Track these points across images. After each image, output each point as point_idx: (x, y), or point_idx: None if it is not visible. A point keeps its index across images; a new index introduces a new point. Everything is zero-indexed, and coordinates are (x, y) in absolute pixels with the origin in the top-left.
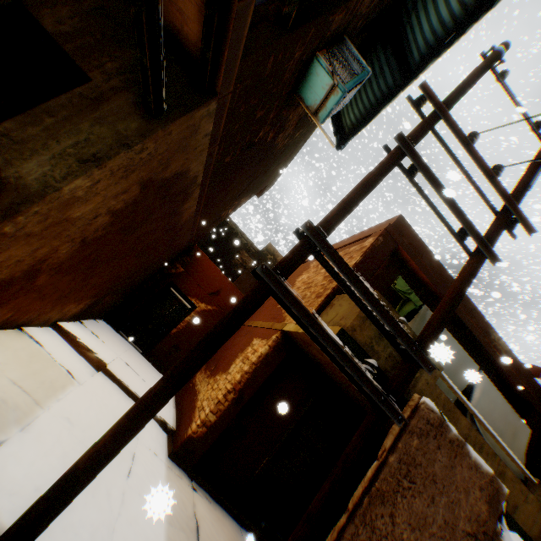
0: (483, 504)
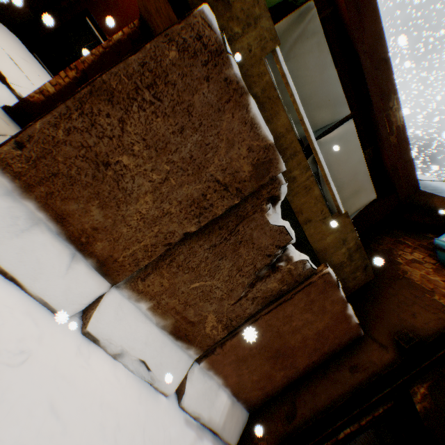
0: (247, 166)
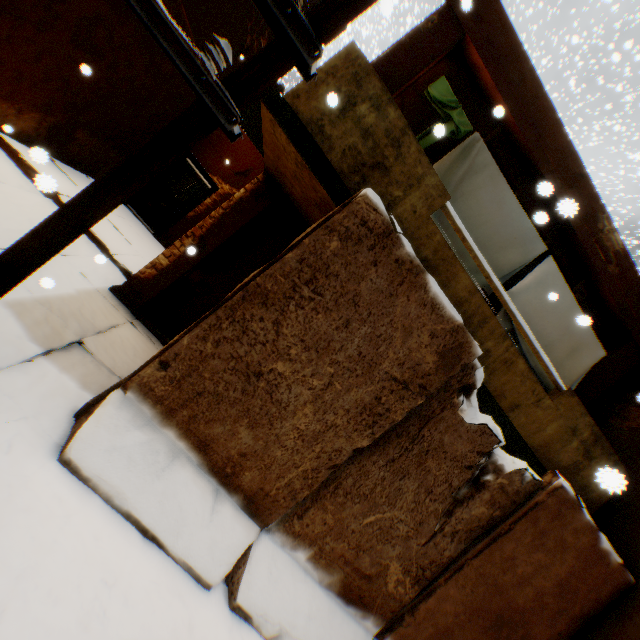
0: (431, 355)
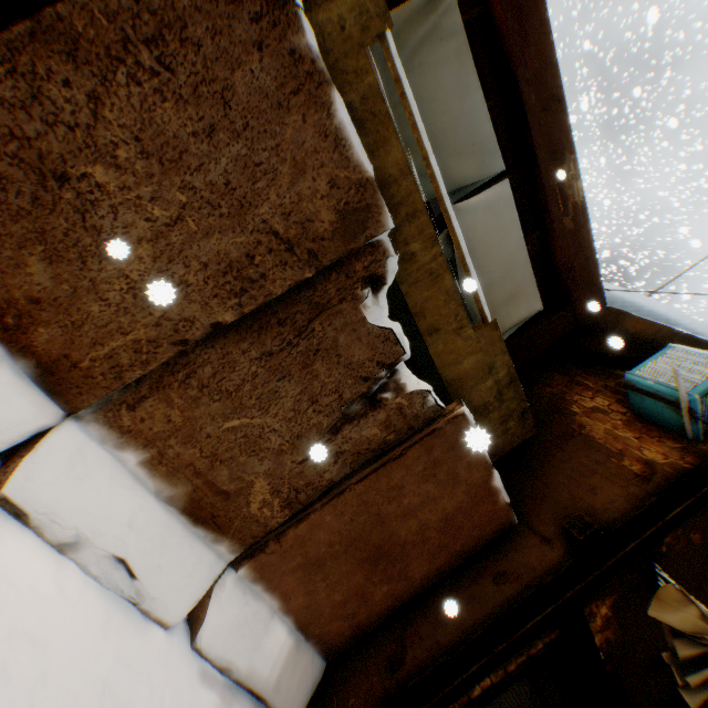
0: (328, 212)
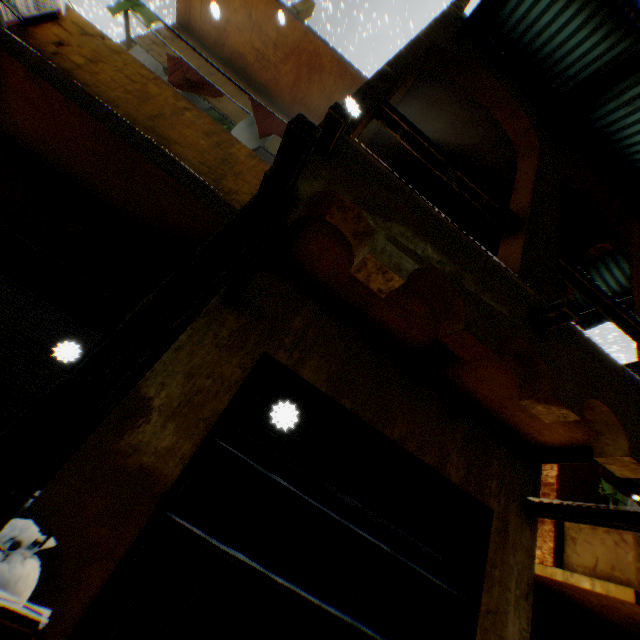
0: None
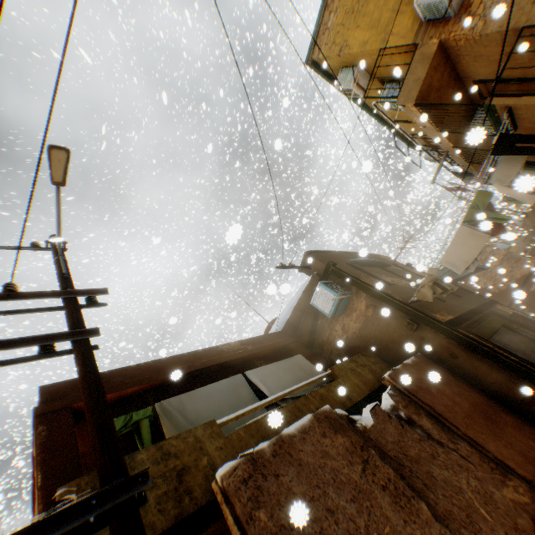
0: (338, 438)
